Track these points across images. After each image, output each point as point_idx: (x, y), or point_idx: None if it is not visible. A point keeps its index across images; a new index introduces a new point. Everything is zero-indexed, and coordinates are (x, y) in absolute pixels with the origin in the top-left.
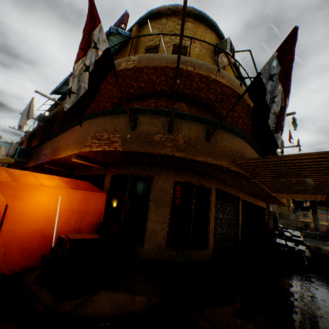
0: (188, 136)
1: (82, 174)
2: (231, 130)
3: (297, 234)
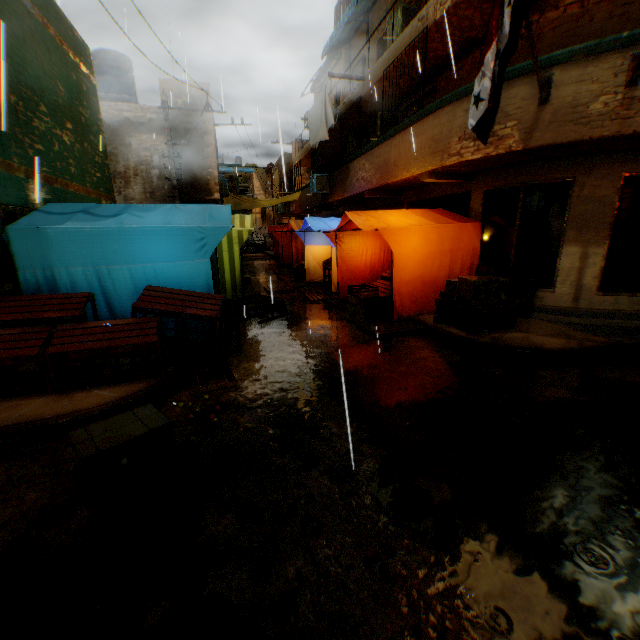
0: None
1: (420, 197)
2: None
3: None
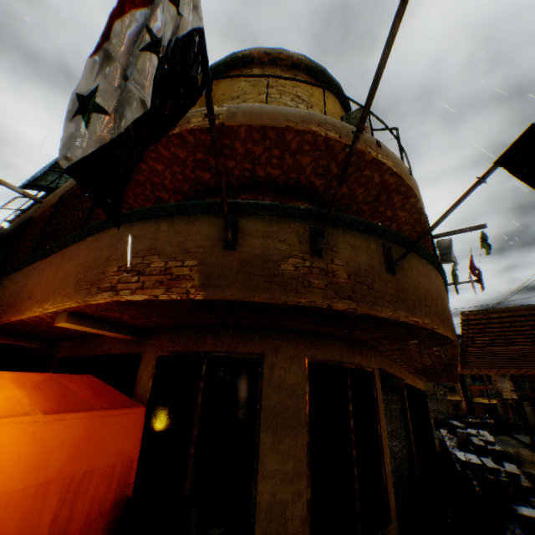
0: (354, 264)
1: (78, 352)
2: (421, 252)
3: (488, 436)
